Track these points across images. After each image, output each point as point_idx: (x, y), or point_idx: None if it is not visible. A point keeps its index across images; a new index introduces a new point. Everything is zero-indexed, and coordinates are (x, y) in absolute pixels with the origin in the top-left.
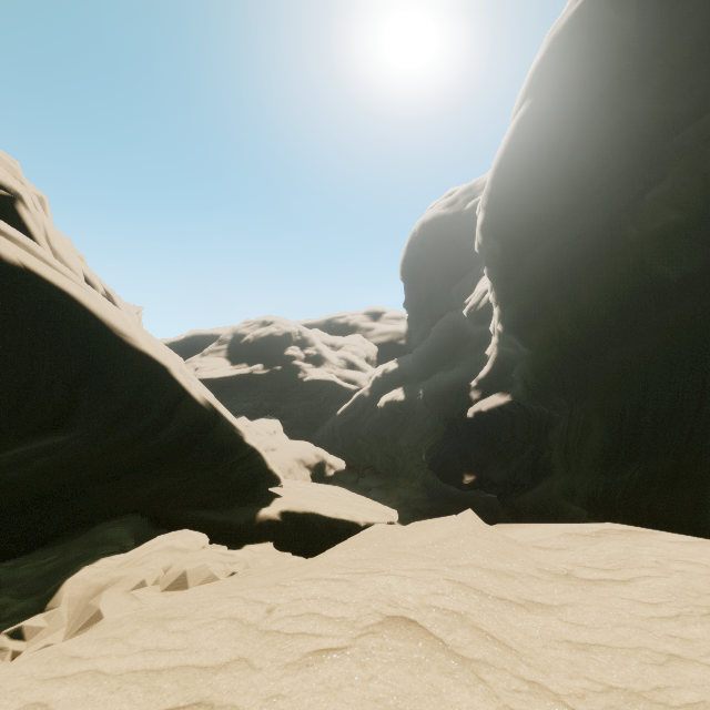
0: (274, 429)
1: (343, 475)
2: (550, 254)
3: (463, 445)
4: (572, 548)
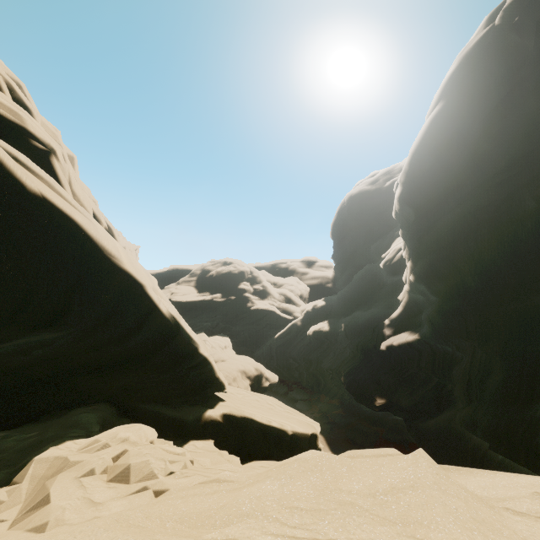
0: (225, 345)
1: (276, 387)
2: (457, 221)
3: (376, 372)
4: None
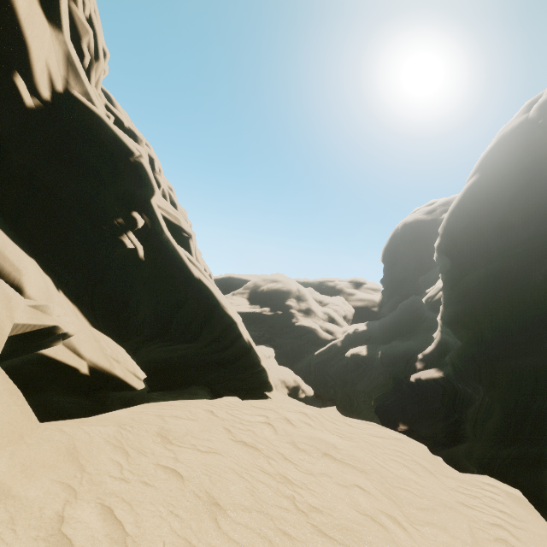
0: (269, 355)
1: (311, 400)
2: (481, 279)
3: (403, 401)
4: (360, 424)
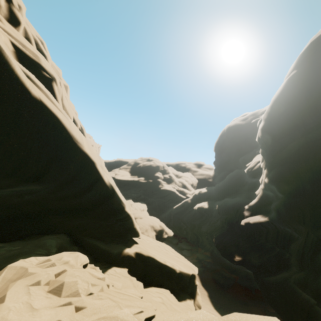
0: (143, 209)
1: (171, 238)
2: (302, 146)
3: (236, 238)
4: None
